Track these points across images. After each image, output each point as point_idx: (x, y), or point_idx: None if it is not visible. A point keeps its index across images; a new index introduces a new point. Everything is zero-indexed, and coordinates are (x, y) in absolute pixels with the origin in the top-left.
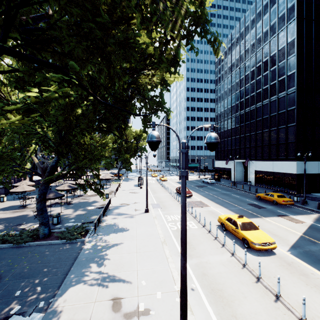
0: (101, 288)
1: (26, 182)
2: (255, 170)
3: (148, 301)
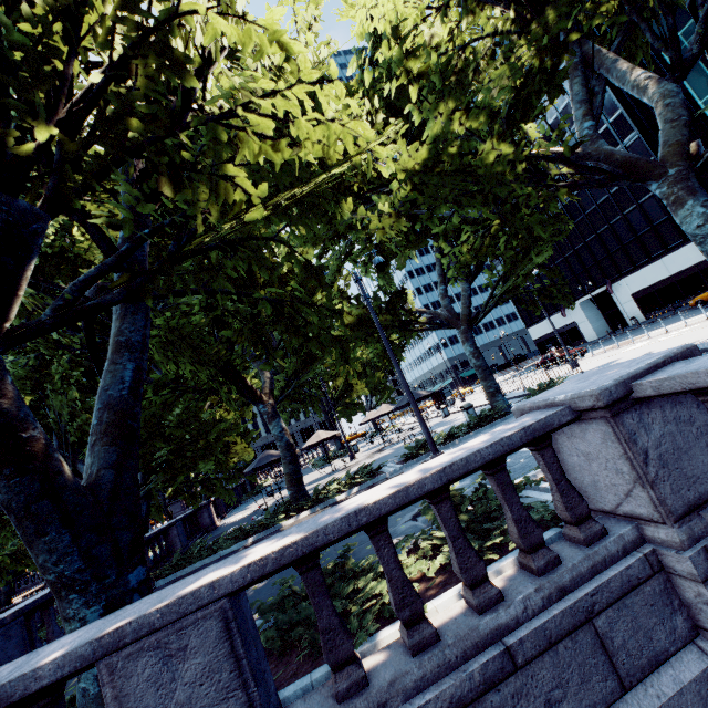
0: None
1: None
2: (631, 294)
3: None
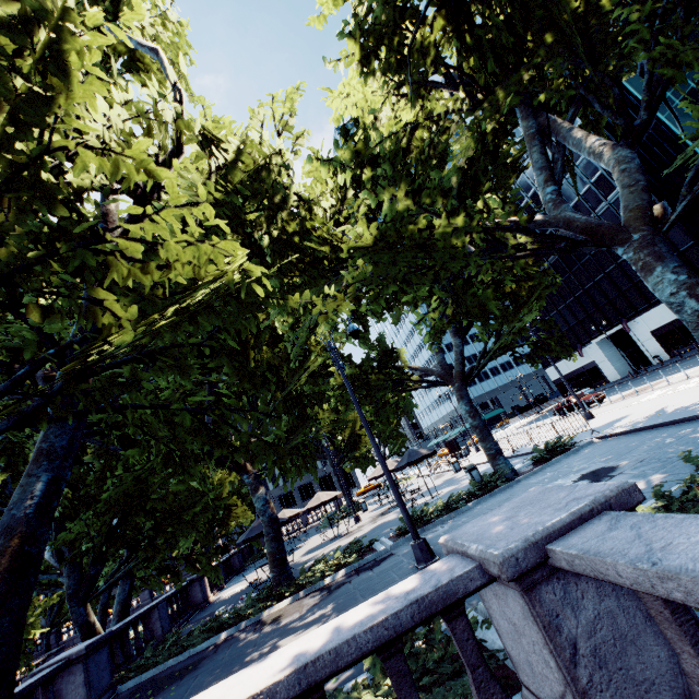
0: None
1: (289, 511)
2: (651, 332)
3: None
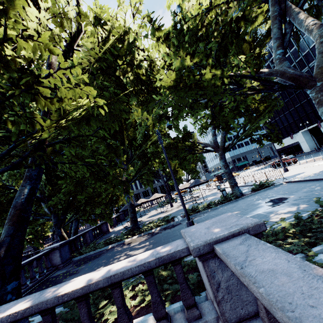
0: None
1: (143, 200)
2: None
3: None
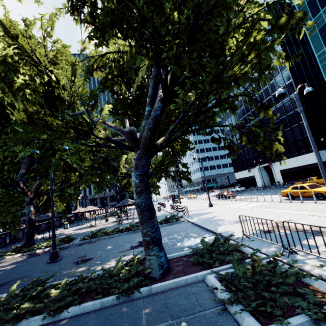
0: (240, 224)
1: (82, 209)
2: (280, 170)
3: (283, 219)
